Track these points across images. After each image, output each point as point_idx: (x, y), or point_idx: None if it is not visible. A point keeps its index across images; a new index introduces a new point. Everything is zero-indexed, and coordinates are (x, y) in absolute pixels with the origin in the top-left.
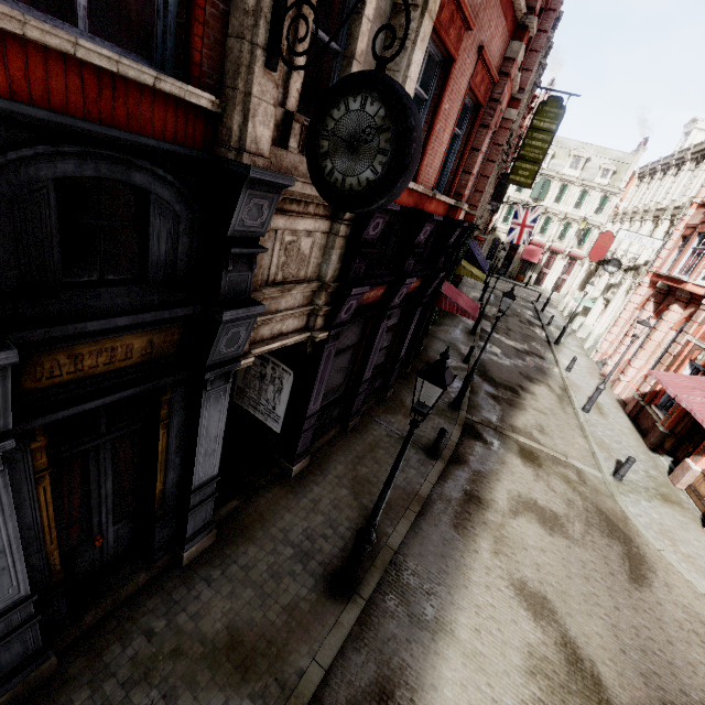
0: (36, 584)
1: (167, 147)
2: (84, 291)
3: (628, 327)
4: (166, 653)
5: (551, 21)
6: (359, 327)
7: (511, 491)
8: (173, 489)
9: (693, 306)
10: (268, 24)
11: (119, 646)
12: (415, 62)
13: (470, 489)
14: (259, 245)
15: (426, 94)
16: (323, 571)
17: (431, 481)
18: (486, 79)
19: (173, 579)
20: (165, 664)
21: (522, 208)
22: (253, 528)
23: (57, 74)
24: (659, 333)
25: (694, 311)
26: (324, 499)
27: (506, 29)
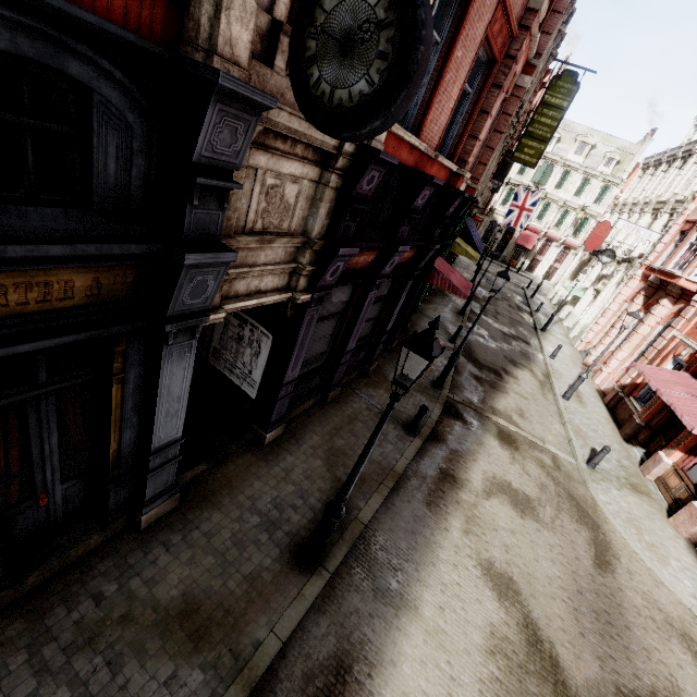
0: None
1: (113, 29)
2: (4, 207)
3: (615, 319)
4: (115, 619)
5: None
6: (346, 294)
7: (486, 472)
8: (130, 450)
9: (683, 302)
10: None
11: (64, 609)
12: None
13: (446, 468)
14: (233, 180)
15: (438, 36)
16: (289, 541)
17: (407, 458)
18: (504, 30)
19: (129, 542)
20: (113, 630)
21: (523, 190)
22: (220, 494)
23: None
24: (646, 326)
25: (683, 307)
26: (296, 469)
27: None
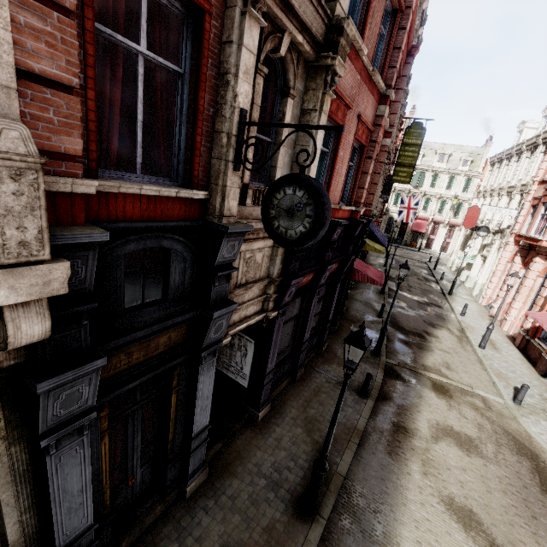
0: (95, 516)
1: (181, 223)
2: (135, 313)
3: (504, 277)
4: None
5: (404, 83)
6: (298, 303)
7: (430, 420)
8: (179, 438)
9: None
10: (234, 149)
11: None
12: (319, 139)
13: (397, 421)
14: (232, 266)
15: (327, 148)
16: (290, 497)
17: (365, 417)
18: (365, 131)
19: (180, 510)
20: None
21: (406, 196)
22: (234, 464)
23: (129, 202)
24: (529, 280)
25: None
26: (284, 437)
27: (374, 100)
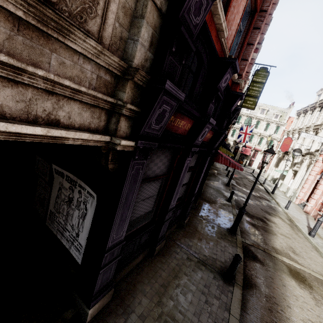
0: None
1: None
2: None
3: (314, 184)
4: None
5: (273, 9)
6: (168, 159)
7: (306, 322)
8: None
9: None
10: None
11: None
12: None
13: (271, 322)
14: None
15: None
16: None
17: (235, 316)
18: None
19: None
20: None
21: (245, 125)
22: None
23: None
24: None
25: None
26: None
27: None
